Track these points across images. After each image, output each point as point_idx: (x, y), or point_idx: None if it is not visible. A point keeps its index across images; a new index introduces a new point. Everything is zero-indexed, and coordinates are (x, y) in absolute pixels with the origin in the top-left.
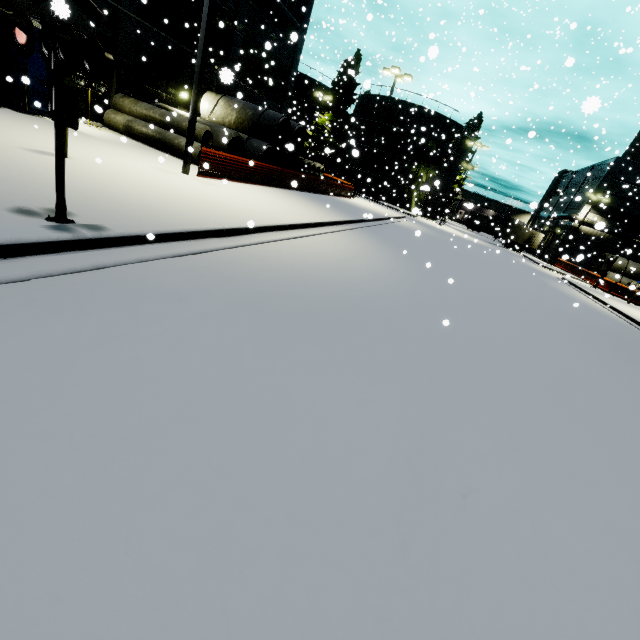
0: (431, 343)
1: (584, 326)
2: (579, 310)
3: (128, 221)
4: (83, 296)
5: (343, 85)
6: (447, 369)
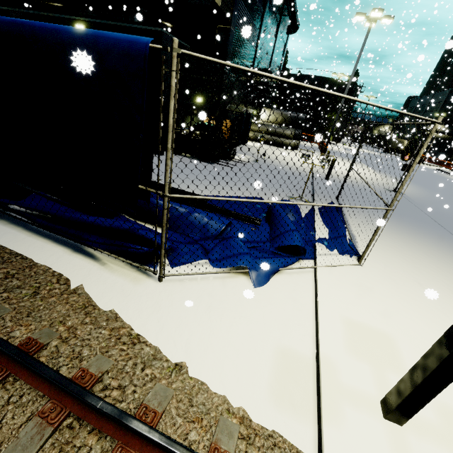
0: None
1: None
2: None
3: (390, 188)
4: (423, 206)
5: None
6: None
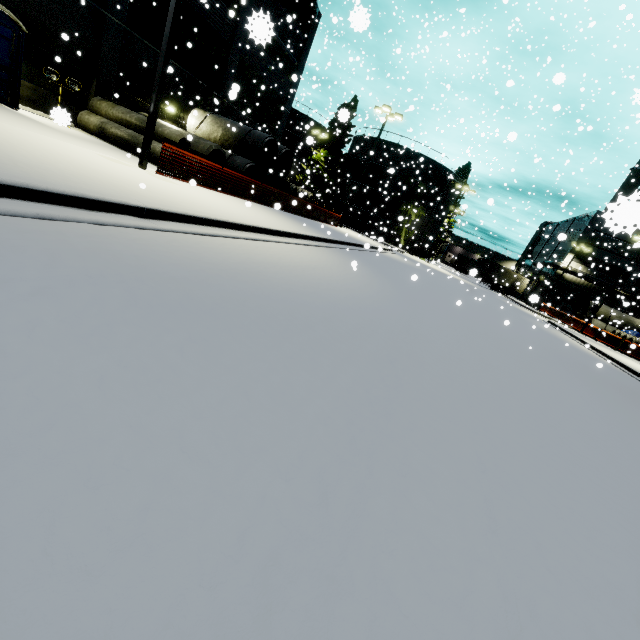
0: (387, 361)
1: (575, 366)
2: (568, 350)
3: None
4: None
5: (339, 126)
6: (401, 394)
